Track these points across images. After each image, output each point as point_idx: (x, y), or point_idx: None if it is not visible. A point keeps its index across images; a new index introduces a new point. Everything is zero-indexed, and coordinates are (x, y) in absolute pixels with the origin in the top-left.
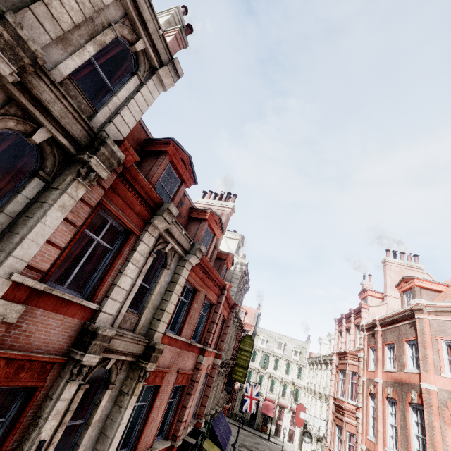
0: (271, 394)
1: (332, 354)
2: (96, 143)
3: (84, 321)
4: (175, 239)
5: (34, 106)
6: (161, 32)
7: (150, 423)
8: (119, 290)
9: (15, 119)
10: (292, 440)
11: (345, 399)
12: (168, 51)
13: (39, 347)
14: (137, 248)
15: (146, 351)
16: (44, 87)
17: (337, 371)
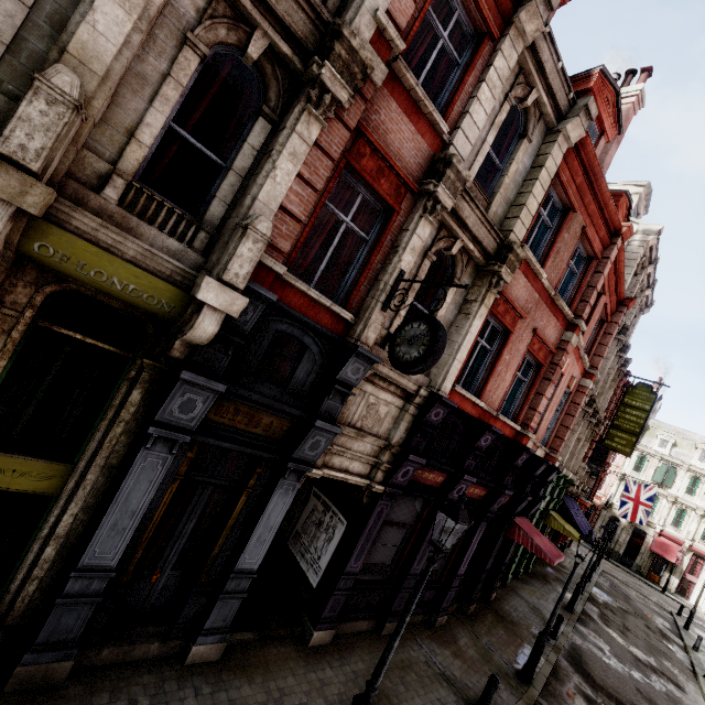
0: (675, 531)
1: None
2: None
3: (433, 154)
4: (545, 78)
5: None
6: None
7: (496, 376)
8: (471, 124)
9: None
10: None
11: None
12: None
13: (394, 157)
14: (493, 61)
15: (499, 252)
16: None
17: None
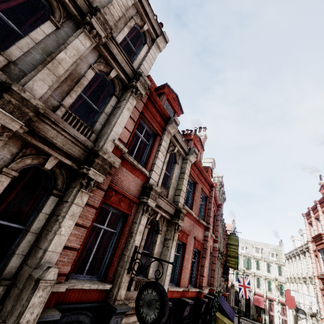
0: (259, 290)
1: (308, 242)
2: (137, 75)
3: (143, 183)
4: (179, 143)
5: (110, 57)
6: (155, 18)
7: (184, 268)
8: (157, 167)
9: (103, 65)
10: None
11: None
12: (159, 28)
13: (126, 190)
14: (161, 143)
15: (176, 213)
16: (113, 47)
17: (316, 254)
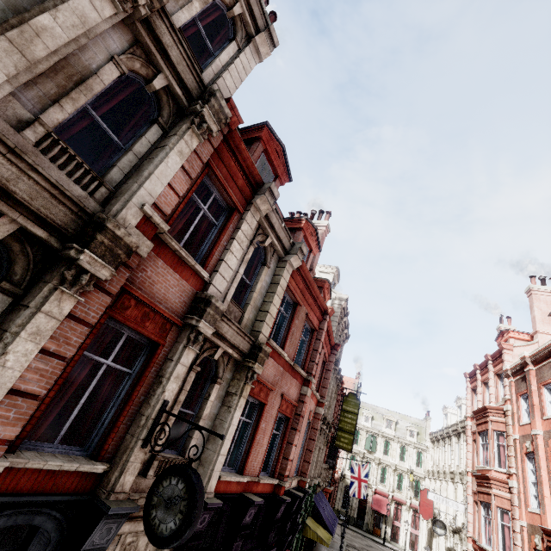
0: (383, 487)
1: (466, 419)
2: (206, 94)
3: (196, 291)
4: (275, 231)
5: (156, 49)
6: None
7: (256, 445)
8: (226, 267)
9: (141, 61)
10: (415, 548)
11: (491, 467)
12: (264, 17)
13: (160, 301)
14: (241, 226)
15: (252, 351)
16: (164, 30)
17: (475, 438)
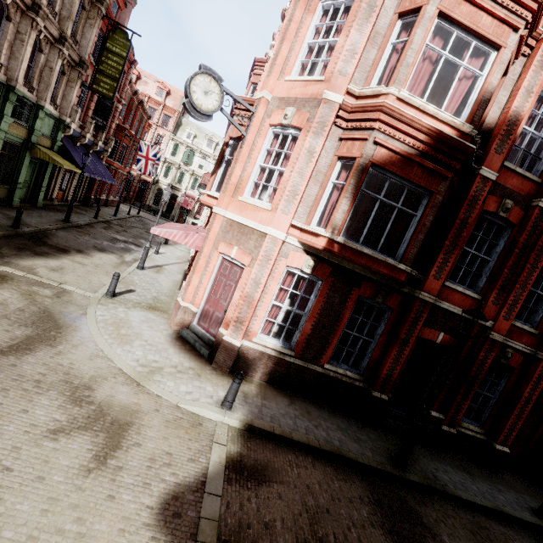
0: (192, 192)
1: None
2: None
3: None
4: None
5: None
6: None
7: None
8: None
9: None
10: None
11: None
12: None
13: None
14: None
15: None
16: None
17: None
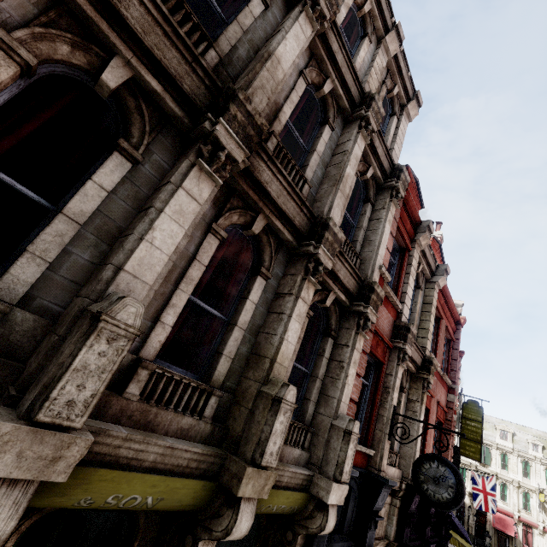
0: (504, 505)
1: None
2: (397, 171)
3: (394, 320)
4: (426, 259)
5: (371, 152)
6: (409, 74)
7: (427, 446)
8: (408, 298)
9: (362, 163)
10: None
11: None
12: (412, 87)
13: (381, 331)
14: (411, 262)
15: (424, 364)
16: (375, 137)
17: None
